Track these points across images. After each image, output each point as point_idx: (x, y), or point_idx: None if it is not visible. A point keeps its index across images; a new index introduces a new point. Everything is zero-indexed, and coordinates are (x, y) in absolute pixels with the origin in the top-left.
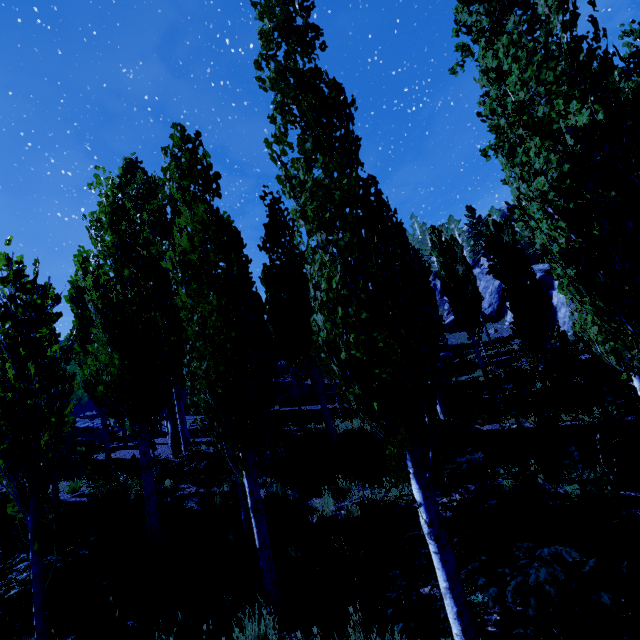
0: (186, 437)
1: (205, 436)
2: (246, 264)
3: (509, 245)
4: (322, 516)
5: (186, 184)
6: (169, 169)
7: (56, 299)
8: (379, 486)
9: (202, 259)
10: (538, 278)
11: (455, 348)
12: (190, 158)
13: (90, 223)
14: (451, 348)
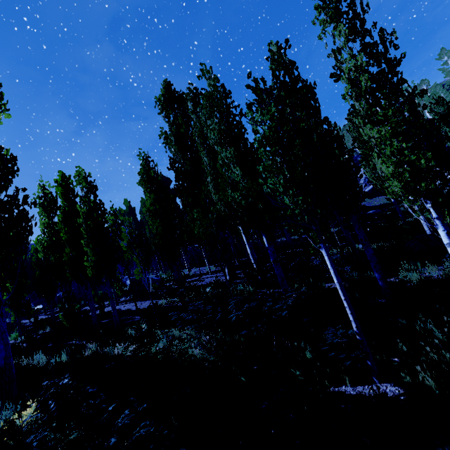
0: (256, 258)
1: (238, 270)
2: (404, 78)
3: (444, 113)
4: (428, 277)
5: (355, 23)
6: (334, 17)
7: (294, 109)
8: (441, 264)
9: (381, 74)
10: (446, 146)
11: (380, 207)
12: (350, 6)
13: (209, 100)
14: (376, 207)
